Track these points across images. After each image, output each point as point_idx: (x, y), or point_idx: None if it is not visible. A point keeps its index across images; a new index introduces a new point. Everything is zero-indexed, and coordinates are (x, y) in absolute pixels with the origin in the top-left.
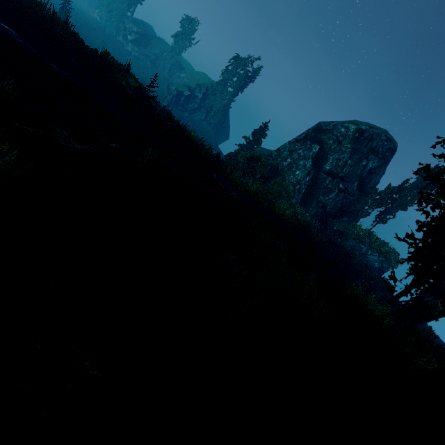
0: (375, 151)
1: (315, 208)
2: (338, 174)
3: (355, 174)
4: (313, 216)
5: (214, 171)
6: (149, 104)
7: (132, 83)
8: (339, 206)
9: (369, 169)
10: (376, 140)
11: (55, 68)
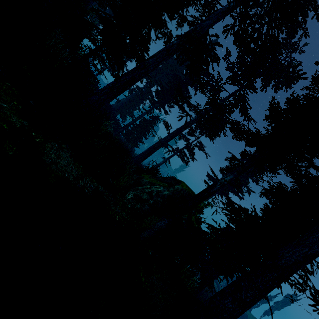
0: None
1: None
2: None
3: None
4: None
5: None
6: None
7: None
8: None
9: None
10: None
11: None
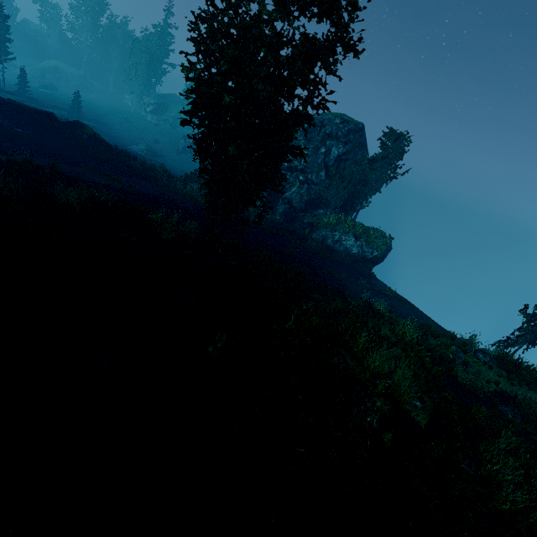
0: (333, 136)
1: (282, 205)
2: (296, 167)
3: (316, 164)
4: (282, 214)
5: (142, 179)
6: (103, 144)
7: (88, 133)
8: (307, 198)
9: (337, 156)
10: (329, 125)
11: (18, 131)
